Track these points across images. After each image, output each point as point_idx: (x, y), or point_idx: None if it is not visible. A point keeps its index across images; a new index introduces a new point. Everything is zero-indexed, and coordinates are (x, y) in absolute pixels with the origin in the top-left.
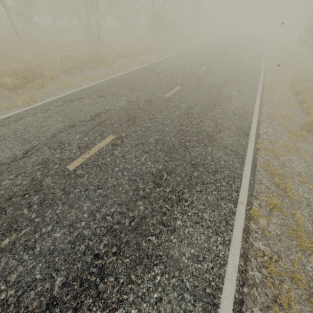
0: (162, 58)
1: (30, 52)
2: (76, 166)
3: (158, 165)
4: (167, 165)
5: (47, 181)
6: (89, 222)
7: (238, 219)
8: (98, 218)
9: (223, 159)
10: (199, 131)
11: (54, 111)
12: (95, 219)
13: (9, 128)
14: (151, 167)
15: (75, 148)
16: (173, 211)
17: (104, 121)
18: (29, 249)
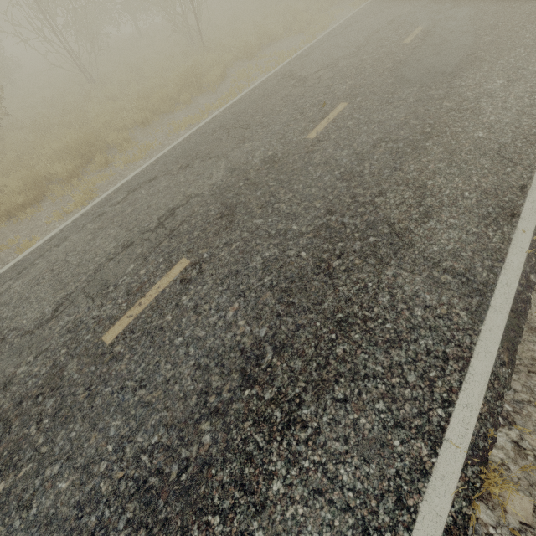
0: (320, 35)
1: (98, 100)
2: (116, 335)
3: (259, 328)
4: (278, 326)
5: (71, 368)
6: (112, 464)
7: (434, 493)
8: (128, 456)
9: (421, 302)
10: (370, 222)
11: (110, 215)
12: (123, 459)
13: (48, 260)
14: (243, 335)
15: (121, 295)
16: (269, 452)
17: (179, 226)
18: (23, 508)
